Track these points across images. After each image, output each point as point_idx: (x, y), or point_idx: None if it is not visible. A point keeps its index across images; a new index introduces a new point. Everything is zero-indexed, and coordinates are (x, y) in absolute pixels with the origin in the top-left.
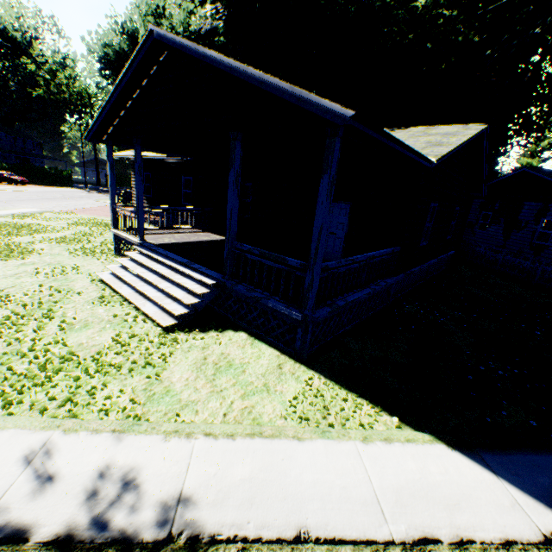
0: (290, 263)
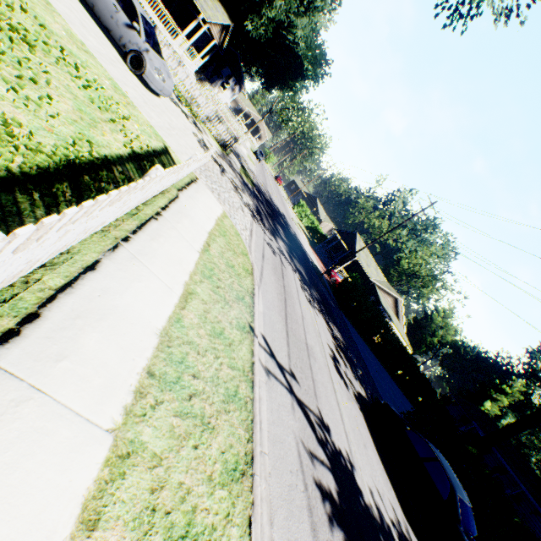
0: None
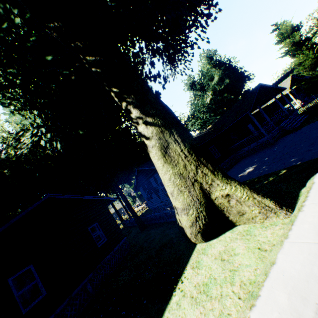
0: None
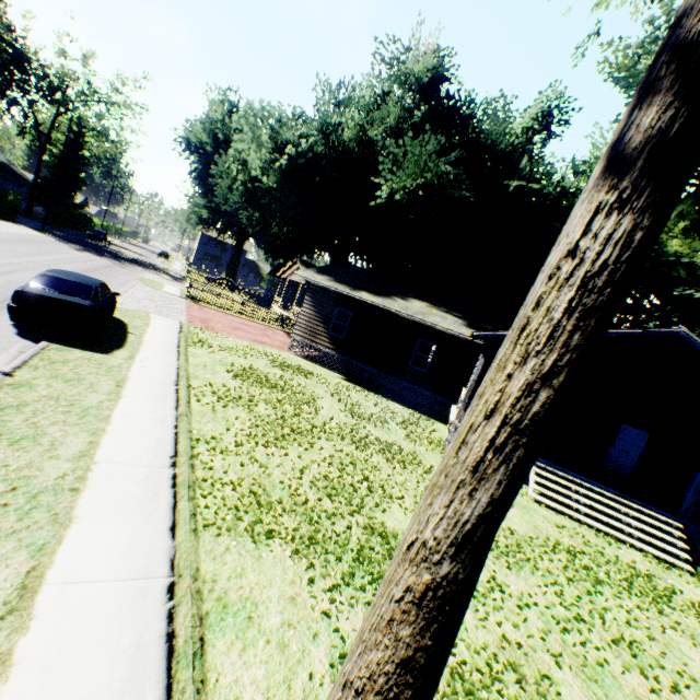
0: None
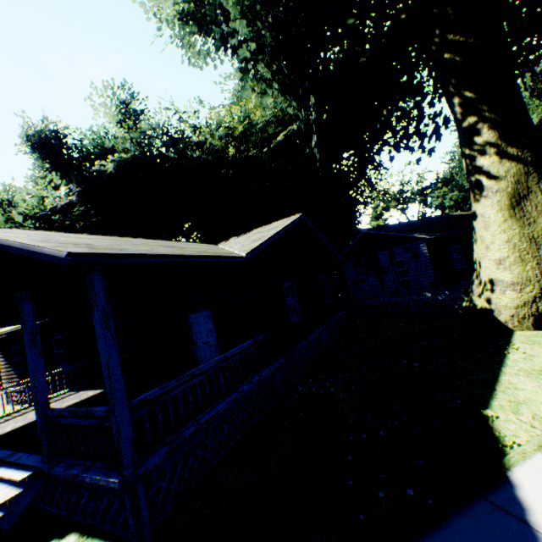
0: (97, 414)
